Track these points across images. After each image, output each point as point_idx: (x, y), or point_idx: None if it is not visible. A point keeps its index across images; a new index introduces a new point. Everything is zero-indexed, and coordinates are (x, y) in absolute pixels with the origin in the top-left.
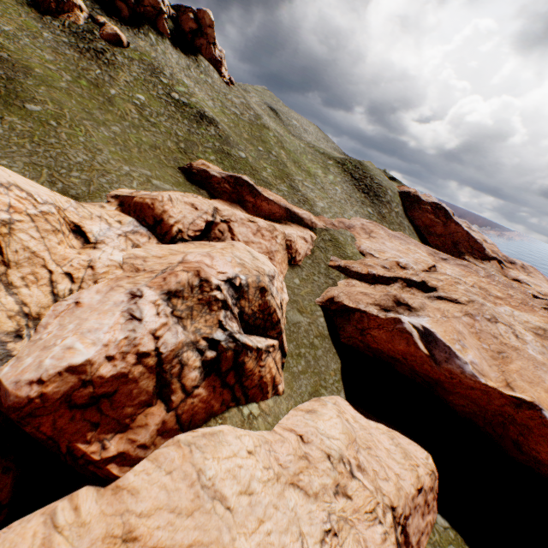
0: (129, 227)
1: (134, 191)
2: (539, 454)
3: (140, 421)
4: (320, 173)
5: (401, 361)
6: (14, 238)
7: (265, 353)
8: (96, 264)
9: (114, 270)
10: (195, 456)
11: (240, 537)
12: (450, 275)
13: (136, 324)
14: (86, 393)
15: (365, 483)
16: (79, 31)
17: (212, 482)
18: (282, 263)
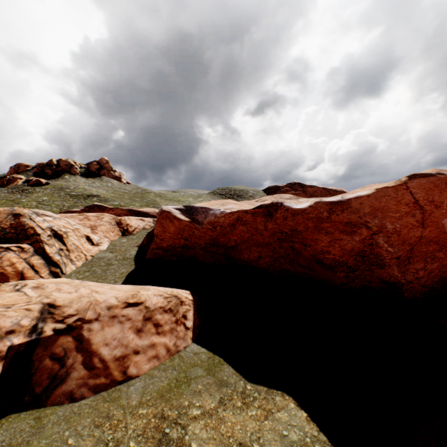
0: None
1: None
2: (331, 253)
3: None
4: (191, 199)
5: (190, 246)
6: None
7: None
8: None
9: None
10: None
11: None
12: None
13: None
14: None
15: (29, 293)
16: (17, 186)
17: None
18: (110, 232)
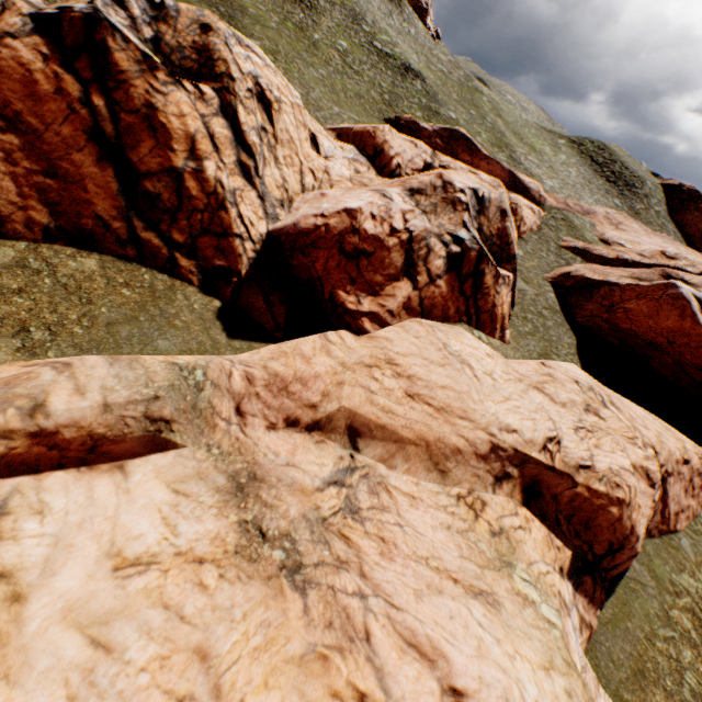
0: (350, 155)
1: (350, 126)
2: None
3: (388, 292)
4: (548, 151)
5: (662, 349)
6: (281, 117)
7: (501, 278)
8: (330, 172)
9: (345, 181)
10: (438, 335)
11: (487, 401)
12: None
13: (389, 201)
14: (352, 242)
15: (619, 417)
16: None
17: (458, 354)
18: None
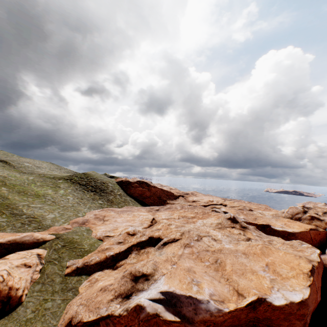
0: None
1: None
2: None
3: None
4: (51, 191)
5: None
6: None
7: None
8: None
9: None
10: None
11: None
12: (165, 218)
13: None
14: None
15: None
16: None
17: None
18: None
